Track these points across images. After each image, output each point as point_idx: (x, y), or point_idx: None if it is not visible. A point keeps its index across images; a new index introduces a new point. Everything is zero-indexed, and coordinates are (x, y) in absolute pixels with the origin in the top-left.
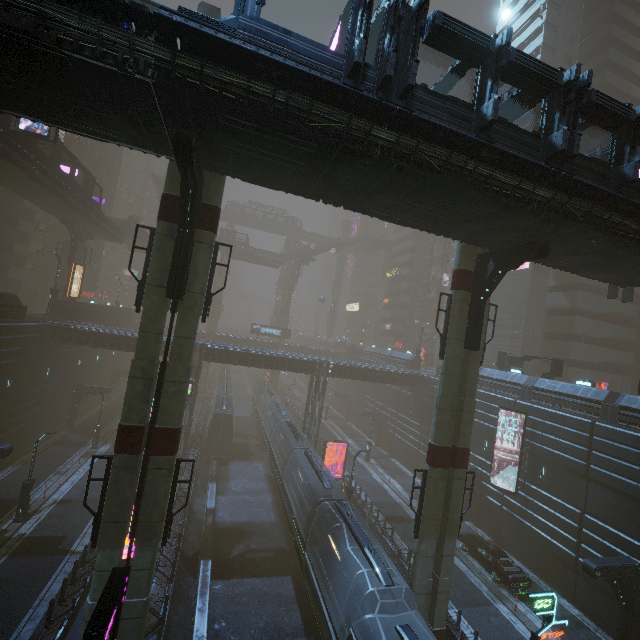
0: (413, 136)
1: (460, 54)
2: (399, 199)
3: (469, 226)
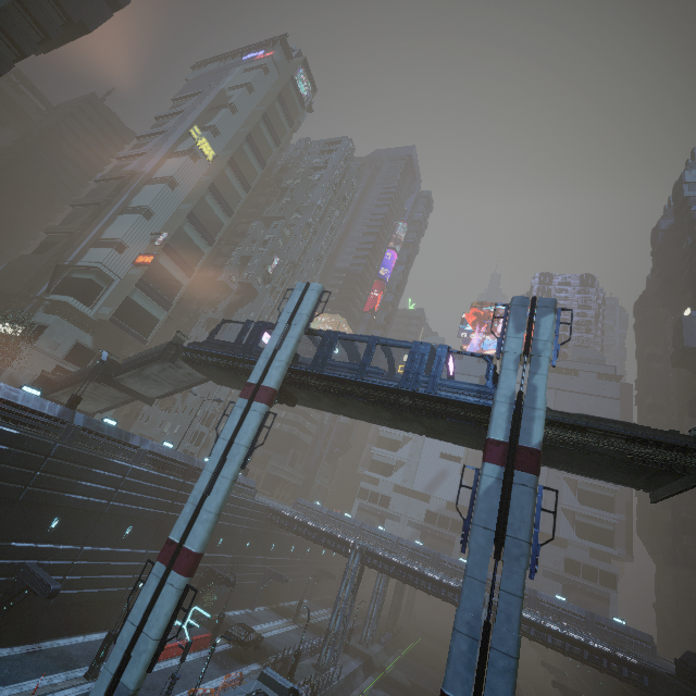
0: None
1: None
2: (381, 415)
3: (328, 401)
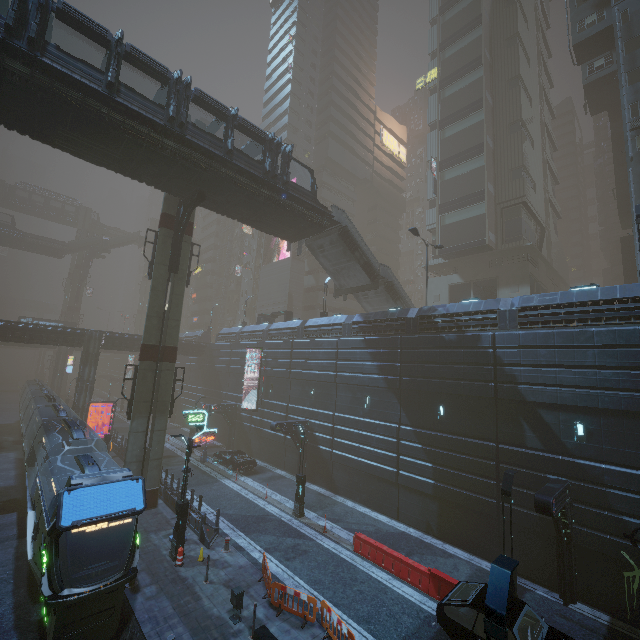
0: (49, 76)
1: (89, 35)
2: (70, 133)
3: (146, 170)
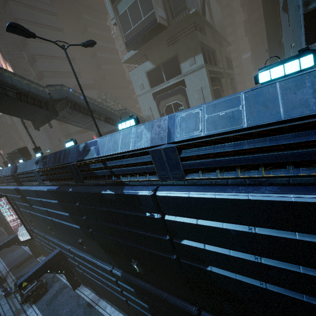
0: None
1: None
2: None
3: None
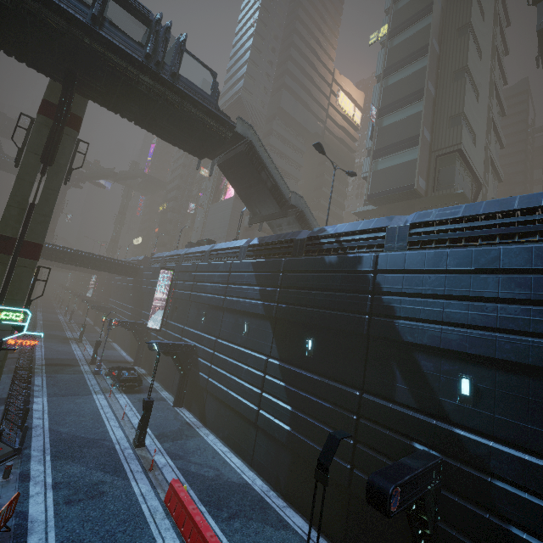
0: None
1: None
2: None
3: (1, 33)
